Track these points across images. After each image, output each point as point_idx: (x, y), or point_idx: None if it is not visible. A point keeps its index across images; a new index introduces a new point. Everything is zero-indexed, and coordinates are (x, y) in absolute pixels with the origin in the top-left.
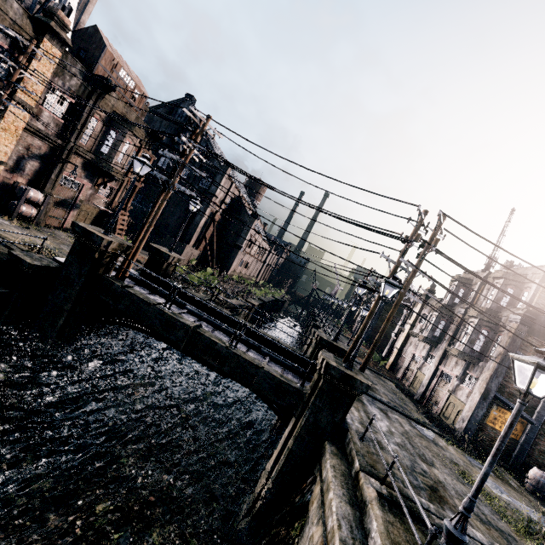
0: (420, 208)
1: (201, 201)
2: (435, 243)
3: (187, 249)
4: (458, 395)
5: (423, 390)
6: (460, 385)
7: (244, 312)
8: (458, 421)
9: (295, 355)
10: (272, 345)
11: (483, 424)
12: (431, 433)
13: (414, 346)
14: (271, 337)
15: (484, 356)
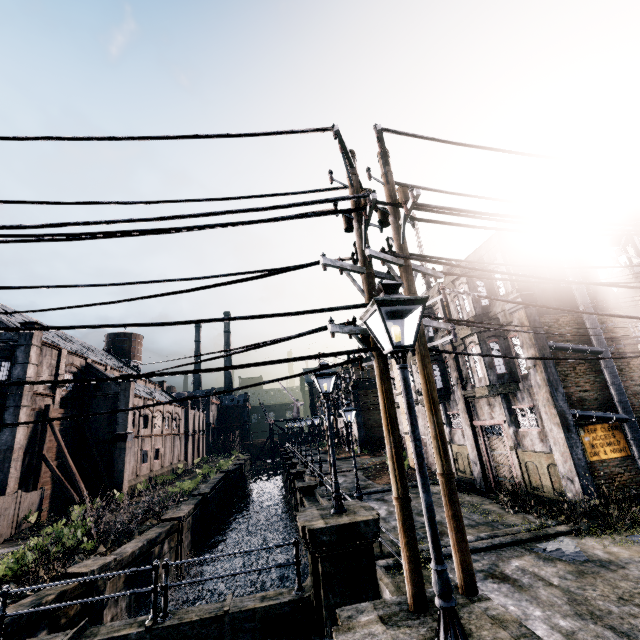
0: (337, 127)
1: (1, 404)
2: (406, 197)
3: (1, 505)
4: (528, 446)
5: (480, 468)
6: (519, 430)
7: (168, 543)
8: (565, 486)
9: (283, 612)
10: (218, 633)
11: (589, 465)
12: (567, 542)
13: (423, 417)
14: (204, 616)
15: (516, 374)
